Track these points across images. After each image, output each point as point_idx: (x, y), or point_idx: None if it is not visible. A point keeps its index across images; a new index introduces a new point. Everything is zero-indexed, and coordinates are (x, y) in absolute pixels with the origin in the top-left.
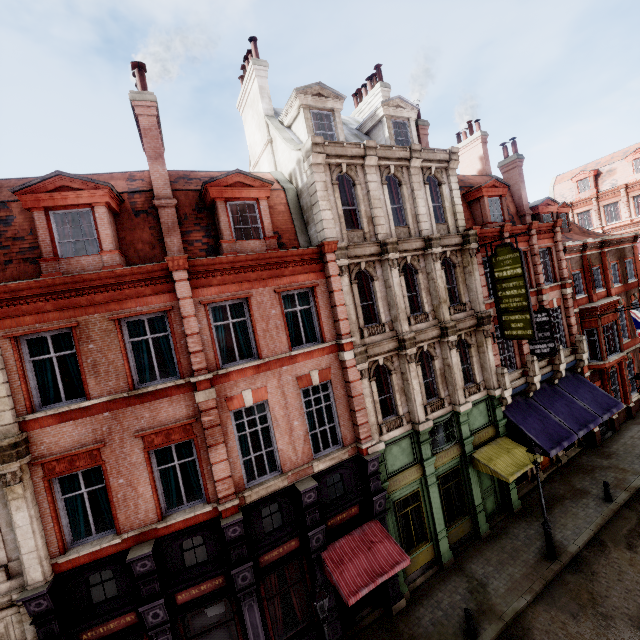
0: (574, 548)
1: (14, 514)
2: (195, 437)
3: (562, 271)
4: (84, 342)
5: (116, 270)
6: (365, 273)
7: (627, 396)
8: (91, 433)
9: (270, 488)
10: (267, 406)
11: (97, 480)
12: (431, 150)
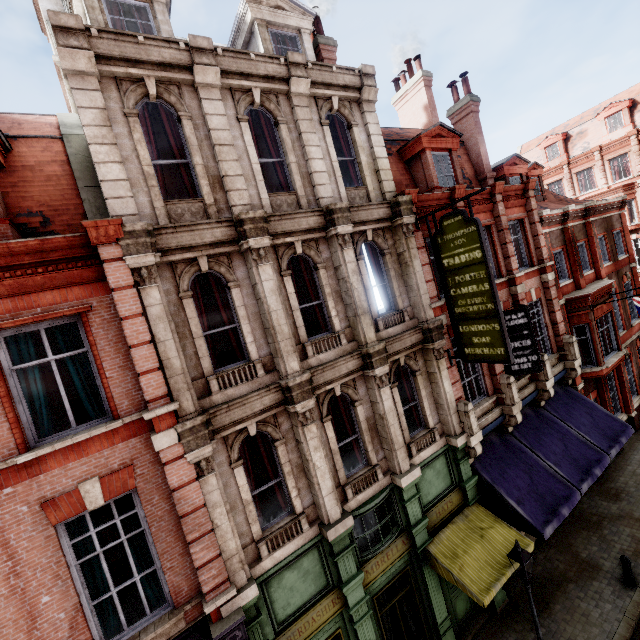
0: None
1: None
2: None
3: (540, 250)
4: None
5: None
6: (218, 276)
7: (628, 404)
8: None
9: None
10: None
11: None
12: (327, 67)
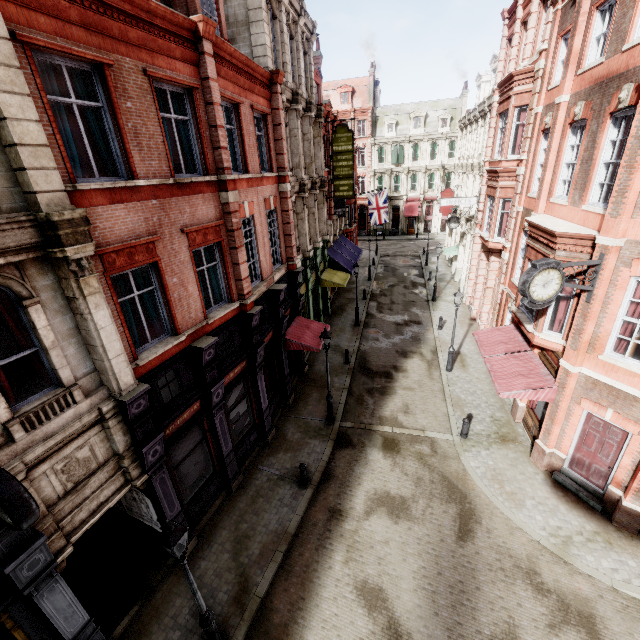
0: (364, 319)
1: (94, 313)
2: (223, 240)
3: None
4: (121, 95)
5: (151, 1)
6: None
7: None
8: (143, 223)
9: (260, 291)
10: (252, 221)
11: (142, 284)
12: (307, 15)
